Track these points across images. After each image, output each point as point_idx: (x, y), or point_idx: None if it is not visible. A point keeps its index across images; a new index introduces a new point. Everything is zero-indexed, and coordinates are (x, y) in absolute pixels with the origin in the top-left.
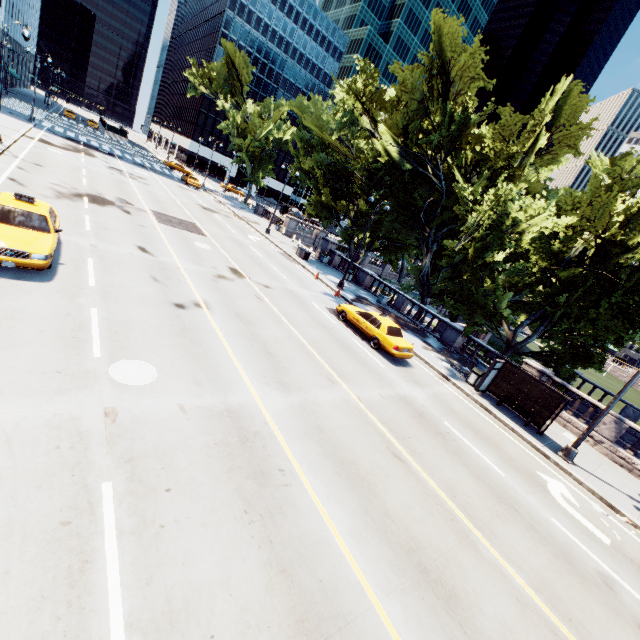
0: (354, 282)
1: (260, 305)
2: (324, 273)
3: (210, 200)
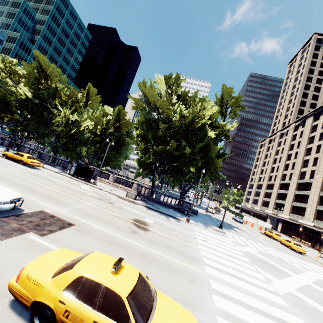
0: (19, 151)
1: None
2: None
3: None
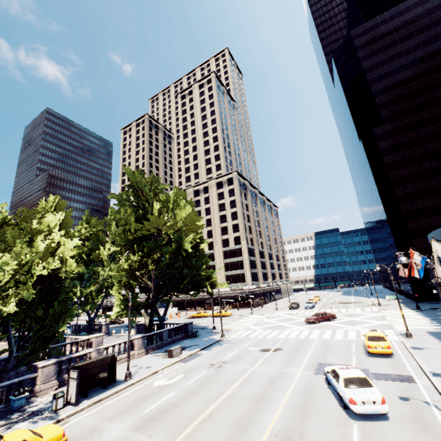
0: None
1: None
2: None
3: None
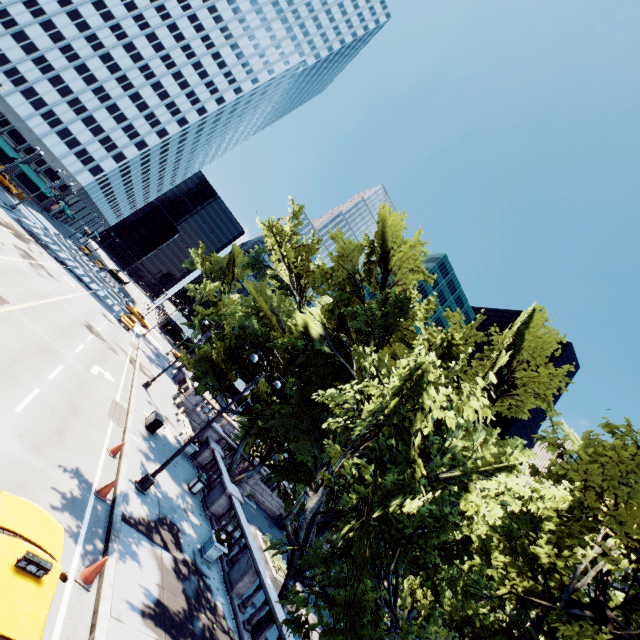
0: (202, 498)
1: None
2: (153, 458)
3: (124, 337)
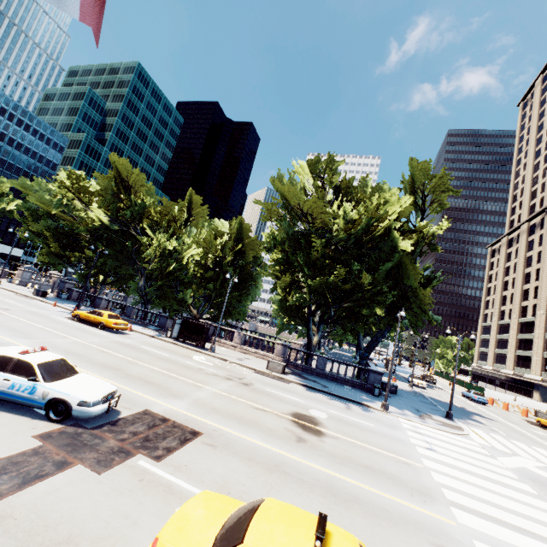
0: (93, 307)
1: (2, 316)
2: (63, 303)
3: None
